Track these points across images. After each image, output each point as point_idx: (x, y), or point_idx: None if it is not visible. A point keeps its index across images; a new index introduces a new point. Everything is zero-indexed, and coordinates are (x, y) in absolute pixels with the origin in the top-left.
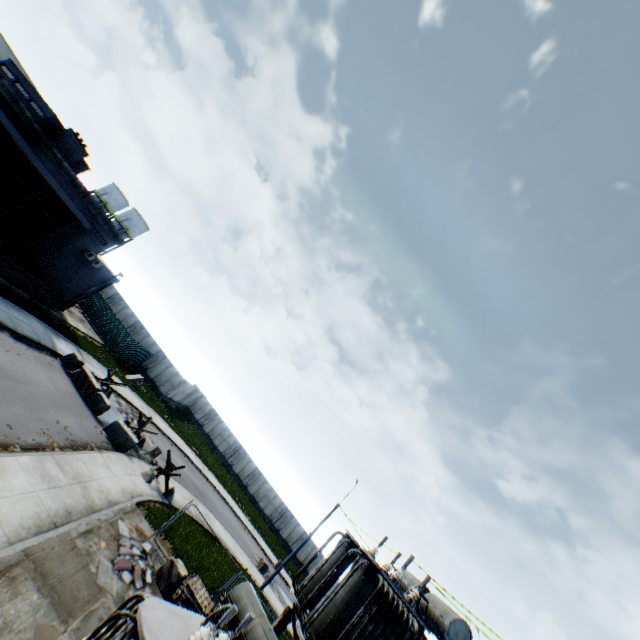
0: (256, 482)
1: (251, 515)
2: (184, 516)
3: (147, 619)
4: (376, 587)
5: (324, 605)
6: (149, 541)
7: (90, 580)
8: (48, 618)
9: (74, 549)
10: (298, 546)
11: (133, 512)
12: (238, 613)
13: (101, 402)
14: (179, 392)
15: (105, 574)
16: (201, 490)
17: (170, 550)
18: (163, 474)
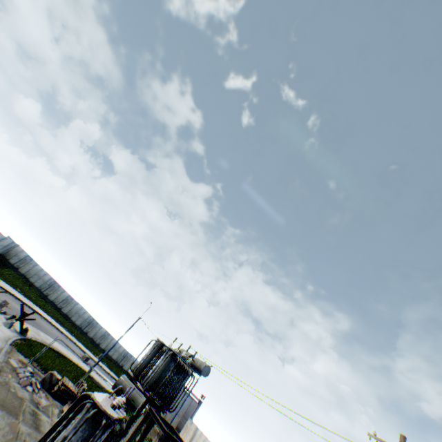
0: (69, 305)
1: (69, 328)
2: (39, 344)
3: (99, 400)
4: (177, 362)
5: (153, 374)
6: (28, 365)
7: (16, 396)
8: (10, 419)
9: (0, 383)
10: (114, 344)
11: (13, 351)
12: (123, 388)
13: None
14: None
15: (20, 391)
16: (36, 321)
17: (38, 367)
18: (18, 320)
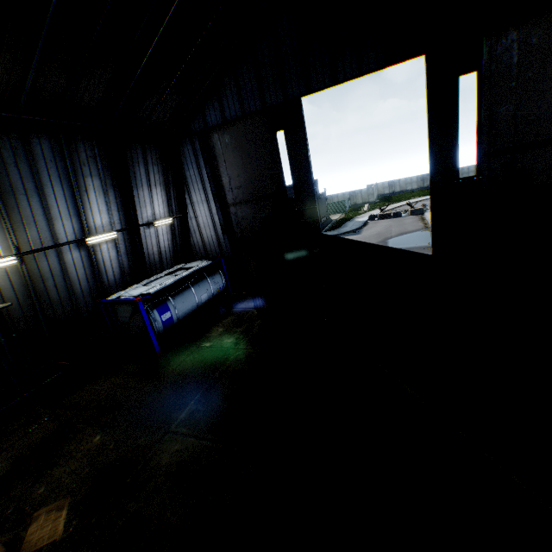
0: None
1: None
2: None
3: None
4: None
5: None
6: None
7: None
8: None
9: None
10: None
11: None
12: None
13: (397, 213)
14: (374, 194)
15: None
16: None
17: None
18: None
